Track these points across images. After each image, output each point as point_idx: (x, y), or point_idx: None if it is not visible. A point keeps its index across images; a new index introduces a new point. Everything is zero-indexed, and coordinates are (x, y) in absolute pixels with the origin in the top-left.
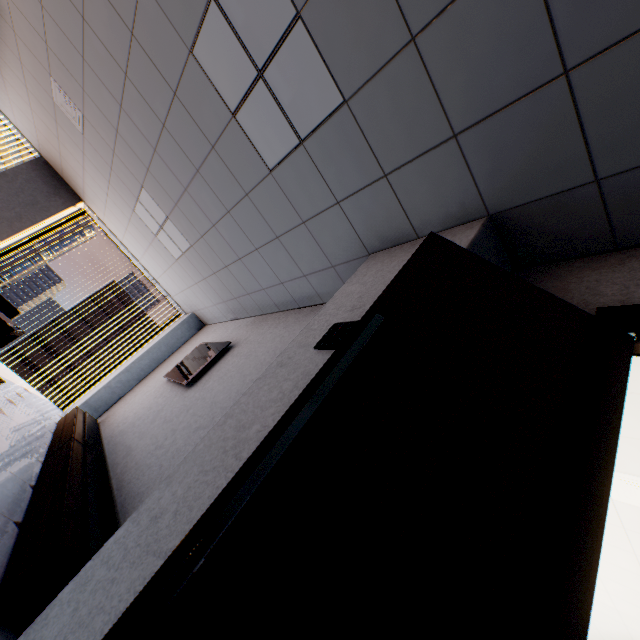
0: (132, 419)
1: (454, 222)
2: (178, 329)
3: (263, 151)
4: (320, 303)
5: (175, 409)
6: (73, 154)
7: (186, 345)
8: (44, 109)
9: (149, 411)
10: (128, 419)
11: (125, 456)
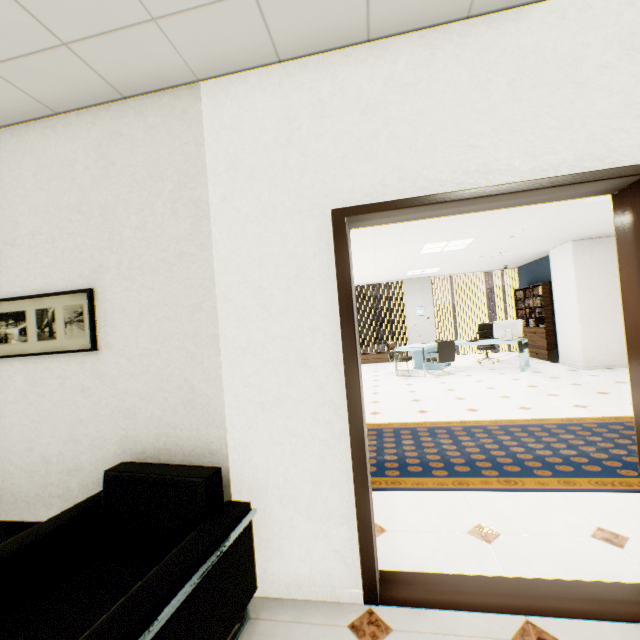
0: None
1: None
2: None
3: None
4: None
5: None
6: None
7: None
8: None
9: None
10: None
11: None
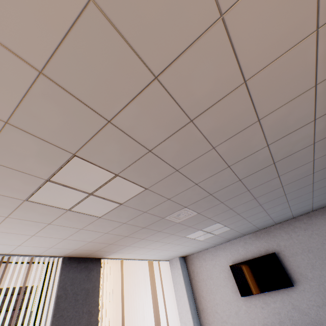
0: None
1: None
2: (183, 271)
3: None
4: (309, 212)
5: (311, 298)
6: (138, 237)
7: (197, 274)
8: (133, 227)
9: (281, 314)
10: None
11: None
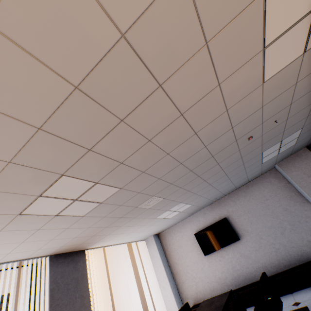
0: (228, 273)
1: (299, 150)
2: (158, 246)
3: (264, 161)
4: (247, 183)
5: (252, 245)
6: (116, 225)
7: (169, 246)
8: (112, 218)
9: (233, 262)
10: (224, 276)
11: (265, 269)
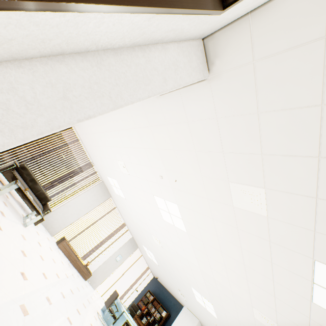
0: None
1: None
2: None
3: None
4: None
5: None
6: None
7: None
8: None
9: None
10: None
11: None
